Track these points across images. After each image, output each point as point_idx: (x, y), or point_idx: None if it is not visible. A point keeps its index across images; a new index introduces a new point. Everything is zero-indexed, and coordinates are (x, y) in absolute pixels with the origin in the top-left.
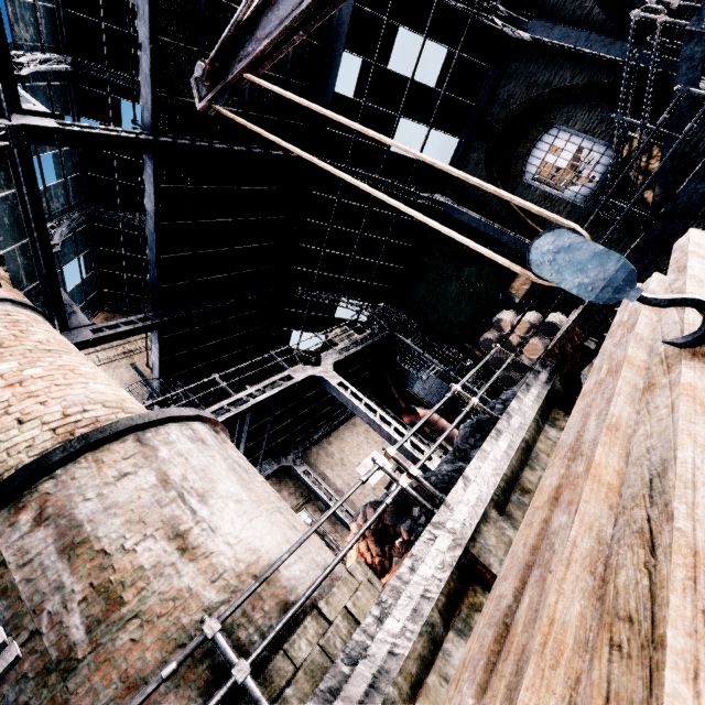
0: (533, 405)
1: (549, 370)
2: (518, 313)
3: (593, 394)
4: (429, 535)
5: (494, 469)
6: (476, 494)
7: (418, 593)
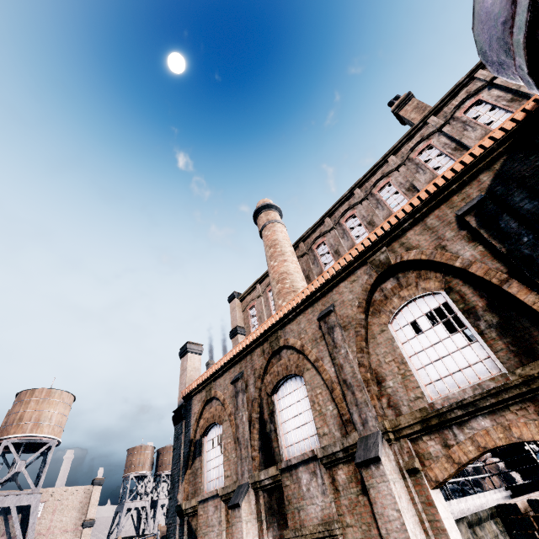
0: (495, 501)
1: (508, 494)
2: (491, 455)
3: (536, 493)
4: (454, 502)
5: (475, 506)
6: (472, 505)
7: (455, 510)
